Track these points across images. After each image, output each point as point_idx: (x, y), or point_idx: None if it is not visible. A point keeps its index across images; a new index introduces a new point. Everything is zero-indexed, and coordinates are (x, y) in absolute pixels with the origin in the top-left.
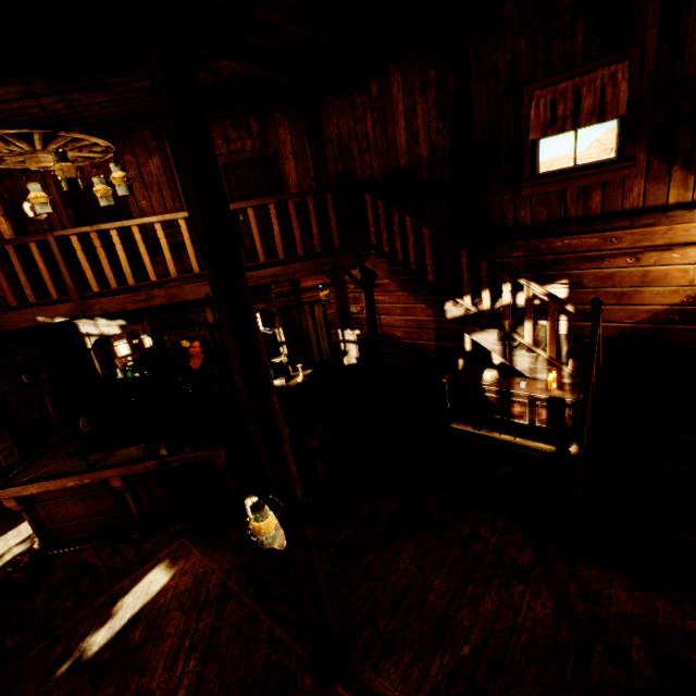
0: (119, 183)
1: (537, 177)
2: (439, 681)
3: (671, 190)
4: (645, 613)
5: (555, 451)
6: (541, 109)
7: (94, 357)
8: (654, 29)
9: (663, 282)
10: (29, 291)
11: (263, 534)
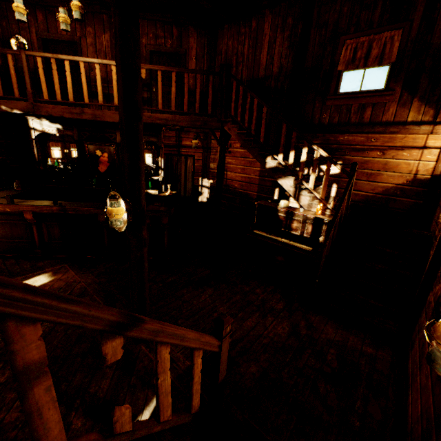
0: (75, 9)
1: (337, 95)
2: (207, 352)
3: (410, 113)
4: (341, 340)
5: (311, 250)
6: (348, 51)
7: (34, 145)
8: (420, 13)
9: (395, 169)
10: (0, 87)
11: (113, 216)
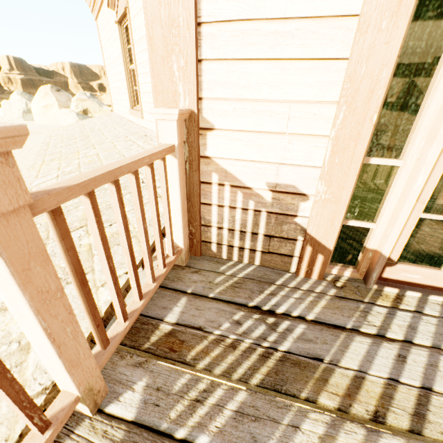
0: None
1: None
2: None
3: None
4: None
5: None
6: None
7: None
8: None
9: None
10: None
11: None
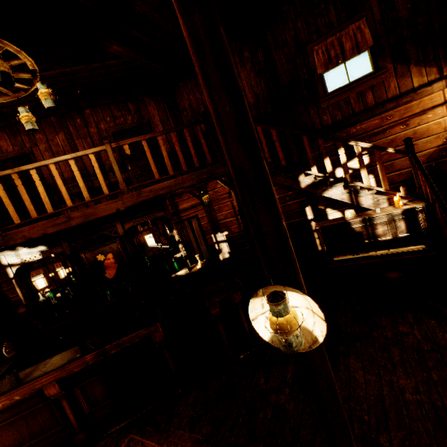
0: (45, 97)
1: (328, 95)
2: None
3: (413, 79)
4: None
5: (425, 248)
6: (320, 55)
7: (15, 285)
8: None
9: (428, 134)
10: None
11: (293, 329)
